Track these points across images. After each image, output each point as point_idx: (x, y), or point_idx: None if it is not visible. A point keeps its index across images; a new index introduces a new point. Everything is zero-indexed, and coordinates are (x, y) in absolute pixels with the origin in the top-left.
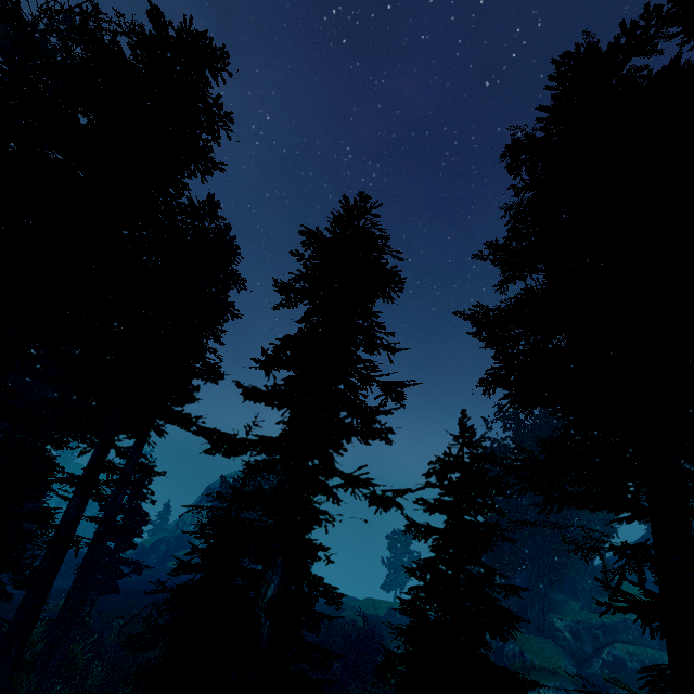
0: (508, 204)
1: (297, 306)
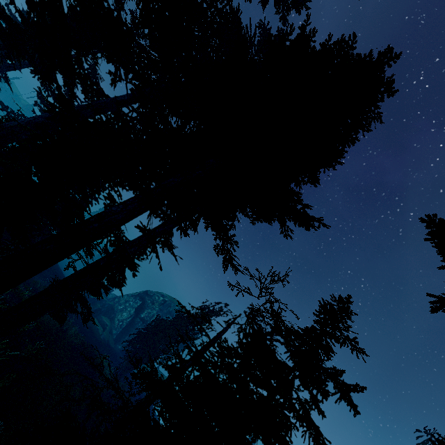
0: None
1: None
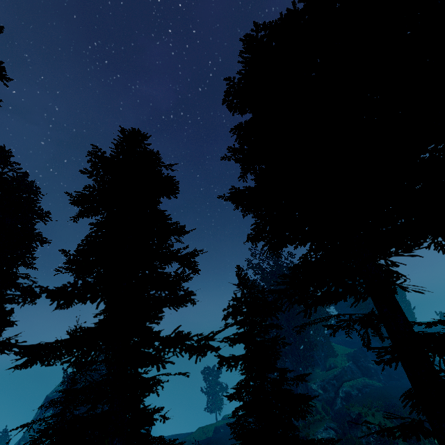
0: (233, 128)
1: (95, 215)
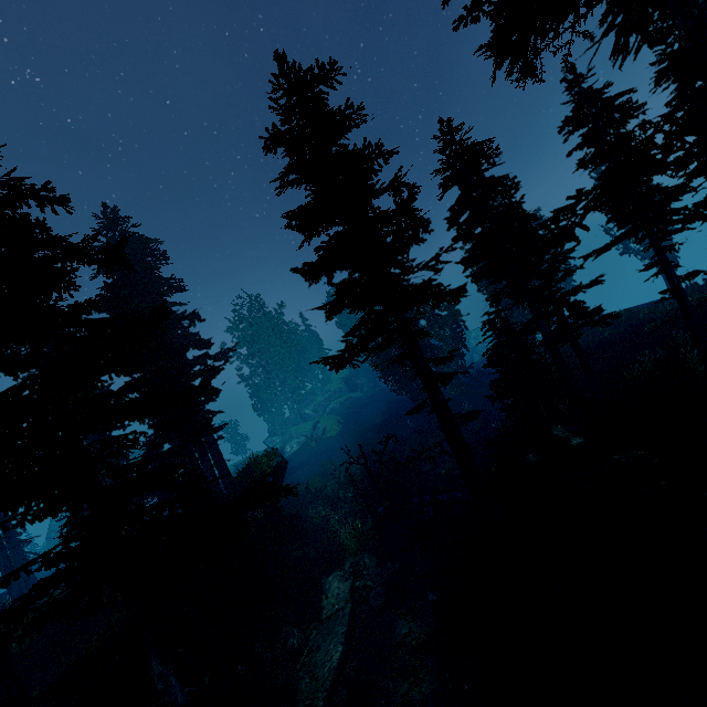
0: None
1: None
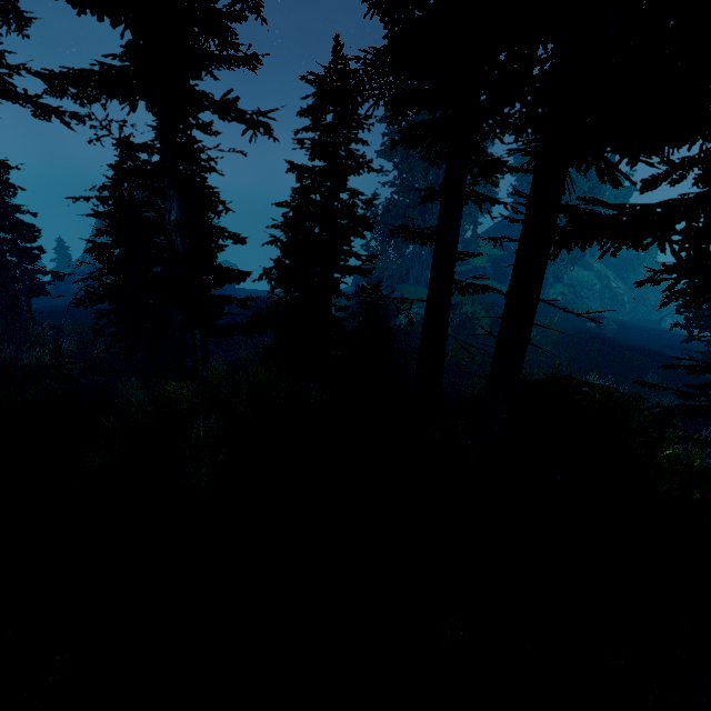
0: None
1: None
